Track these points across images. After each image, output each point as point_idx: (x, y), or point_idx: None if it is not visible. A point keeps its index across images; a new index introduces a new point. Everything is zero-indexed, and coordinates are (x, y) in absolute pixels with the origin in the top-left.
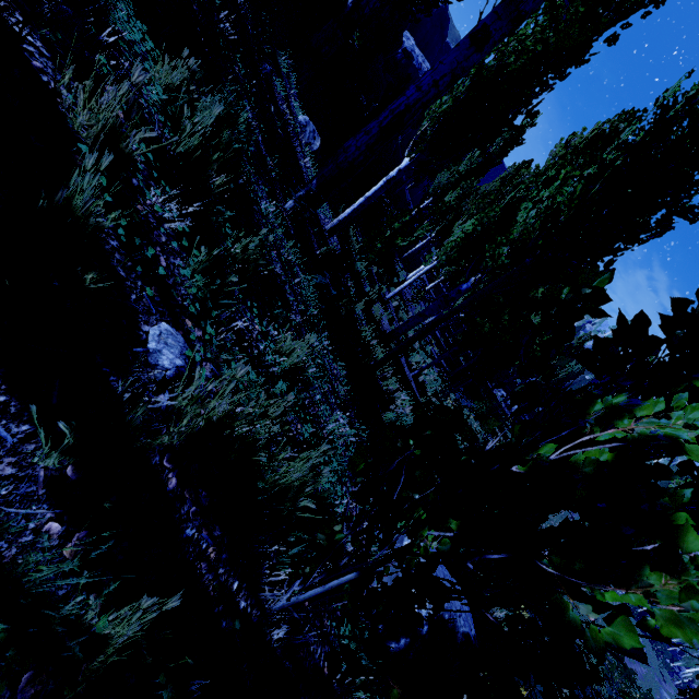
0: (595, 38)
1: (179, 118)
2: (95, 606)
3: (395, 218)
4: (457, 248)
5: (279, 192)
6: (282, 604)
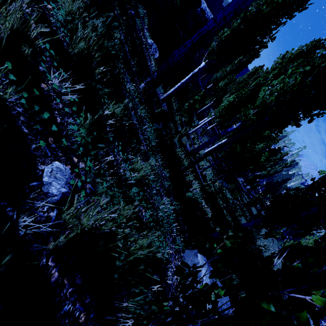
0: None
1: (77, 32)
2: None
3: (196, 94)
4: (224, 109)
5: (136, 79)
6: None
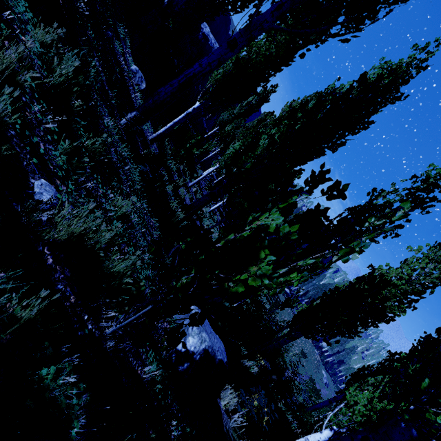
0: (294, 53)
1: (50, 63)
2: (14, 299)
3: (192, 137)
4: (230, 158)
5: (116, 113)
6: (113, 329)
